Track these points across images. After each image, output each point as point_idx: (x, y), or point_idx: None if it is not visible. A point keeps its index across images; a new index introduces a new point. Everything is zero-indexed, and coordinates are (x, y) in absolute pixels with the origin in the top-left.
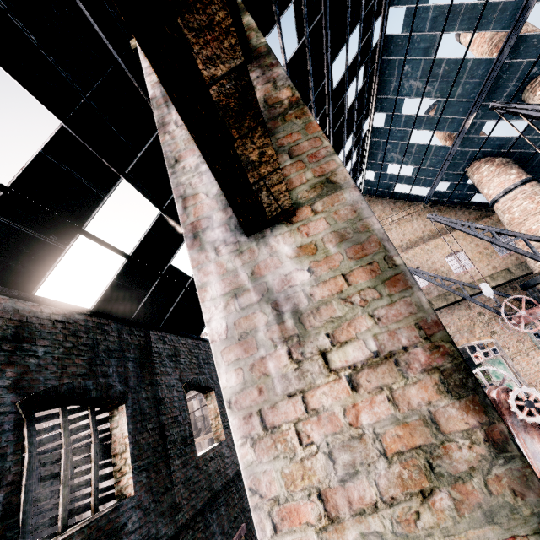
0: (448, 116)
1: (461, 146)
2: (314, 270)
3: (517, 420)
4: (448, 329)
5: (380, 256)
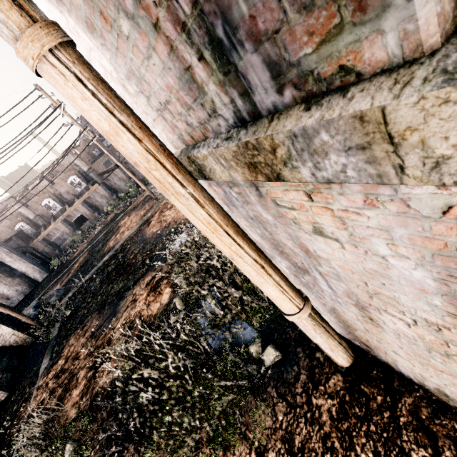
0: None
1: None
2: None
3: None
4: None
5: None
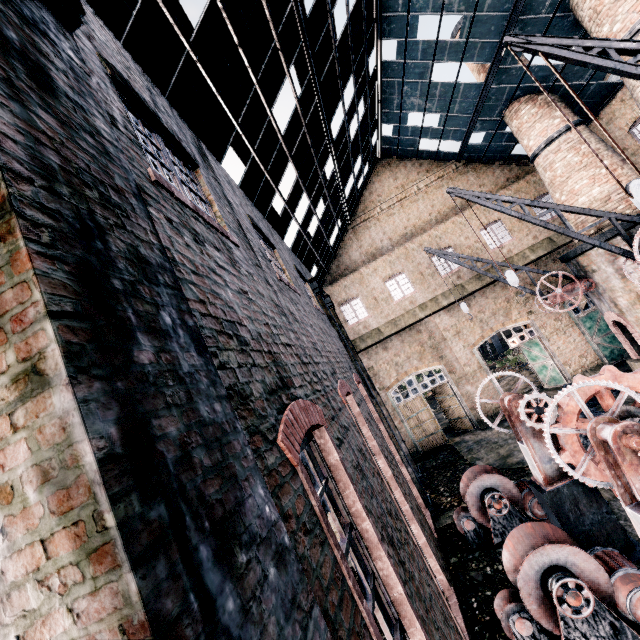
0: (477, 38)
1: (496, 81)
2: (8, 531)
3: (527, 426)
4: (482, 315)
5: (88, 510)
